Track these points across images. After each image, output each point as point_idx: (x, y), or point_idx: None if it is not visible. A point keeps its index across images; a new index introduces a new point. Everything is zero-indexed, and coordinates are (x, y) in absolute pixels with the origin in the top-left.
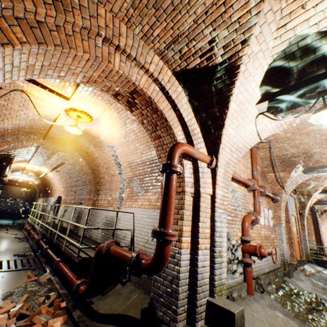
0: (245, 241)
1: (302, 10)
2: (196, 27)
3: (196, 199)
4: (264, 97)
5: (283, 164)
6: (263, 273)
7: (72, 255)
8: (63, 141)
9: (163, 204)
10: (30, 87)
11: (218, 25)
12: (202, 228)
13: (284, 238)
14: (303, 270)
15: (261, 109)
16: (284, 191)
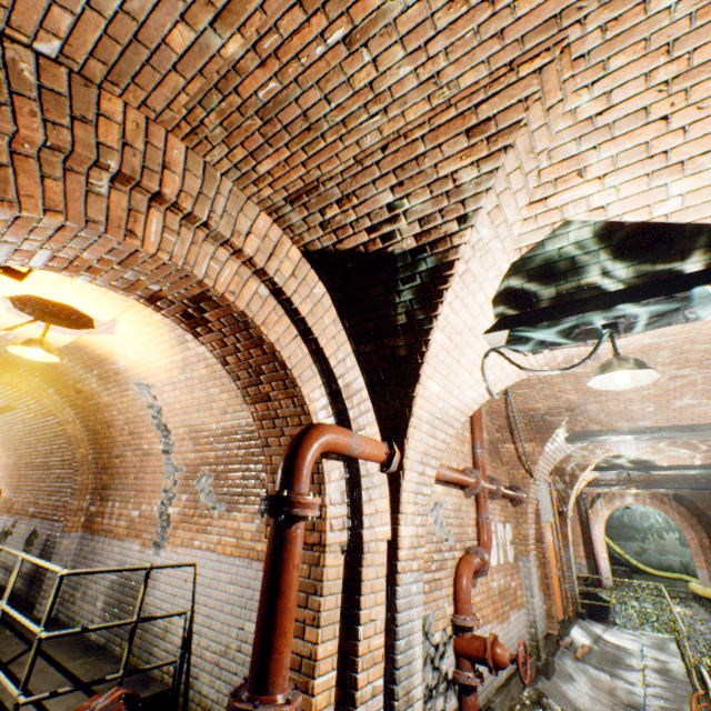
0: (462, 627)
1: (579, 180)
2: (362, 171)
3: (353, 557)
4: (502, 321)
5: (531, 426)
6: (498, 685)
7: None
8: (8, 361)
9: (265, 616)
10: None
11: (411, 177)
12: (365, 640)
13: (536, 583)
14: (570, 644)
15: (494, 341)
16: (533, 481)
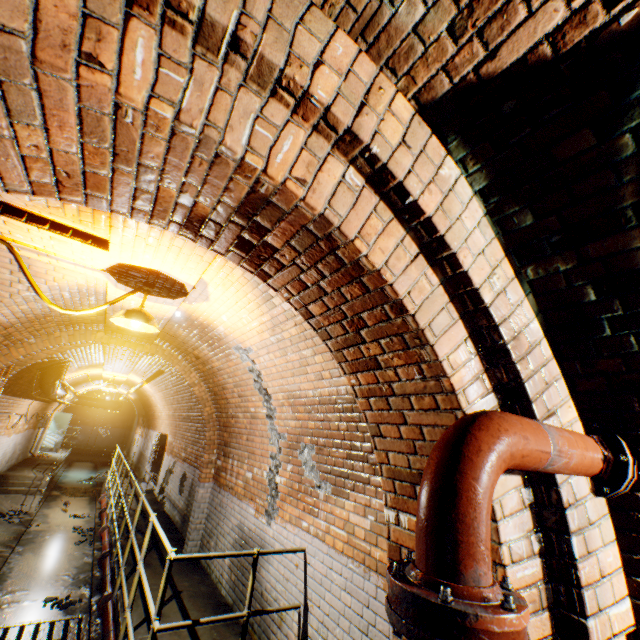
0: None
1: None
2: None
3: None
4: None
5: None
6: None
7: None
8: (142, 334)
9: None
10: (3, 225)
11: None
12: None
13: None
14: None
15: None
16: None
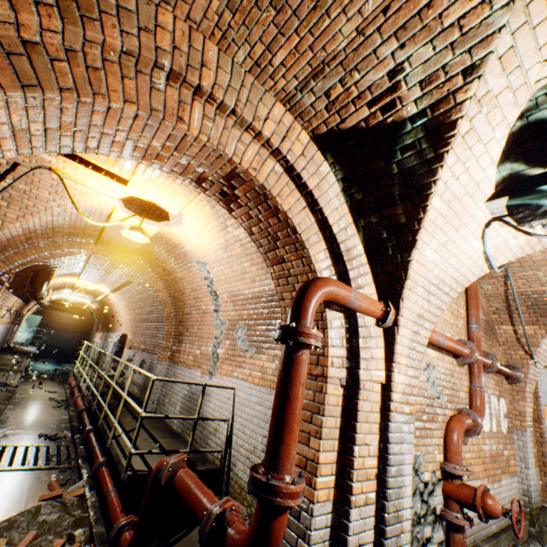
0: (451, 474)
1: None
2: (363, 42)
3: (350, 391)
4: (508, 187)
5: (533, 309)
6: (486, 535)
7: (120, 461)
8: (125, 249)
9: (277, 416)
10: (62, 163)
11: (412, 36)
12: (360, 458)
13: (532, 457)
14: None
15: (498, 209)
16: (533, 363)
